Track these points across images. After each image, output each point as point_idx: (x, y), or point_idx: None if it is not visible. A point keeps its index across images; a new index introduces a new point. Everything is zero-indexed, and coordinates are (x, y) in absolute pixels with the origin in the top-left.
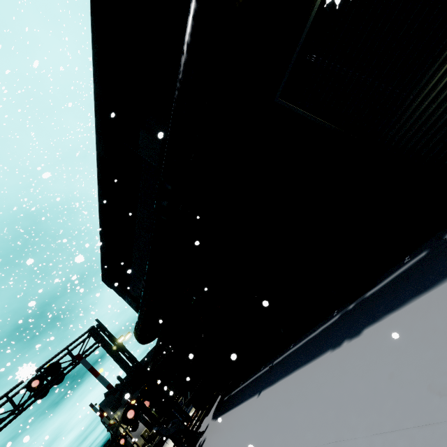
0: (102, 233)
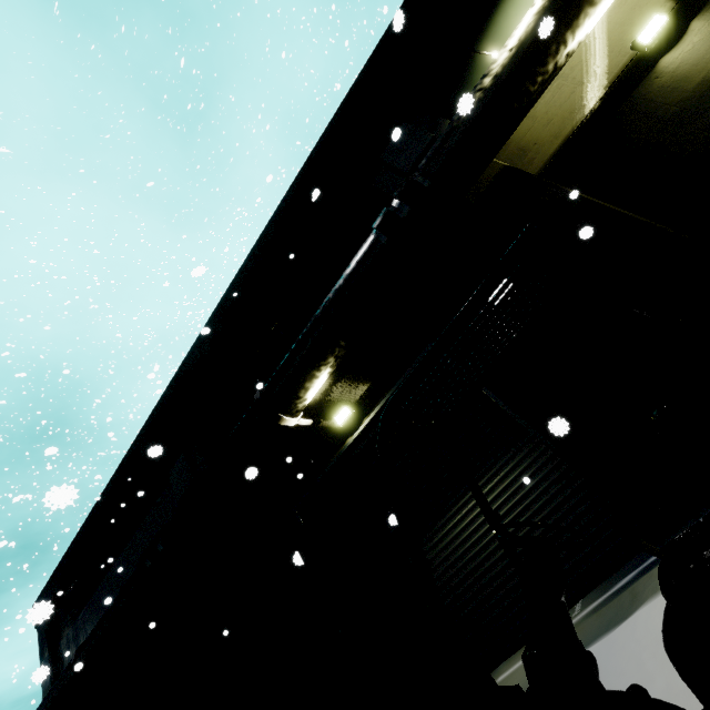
0: (79, 536)
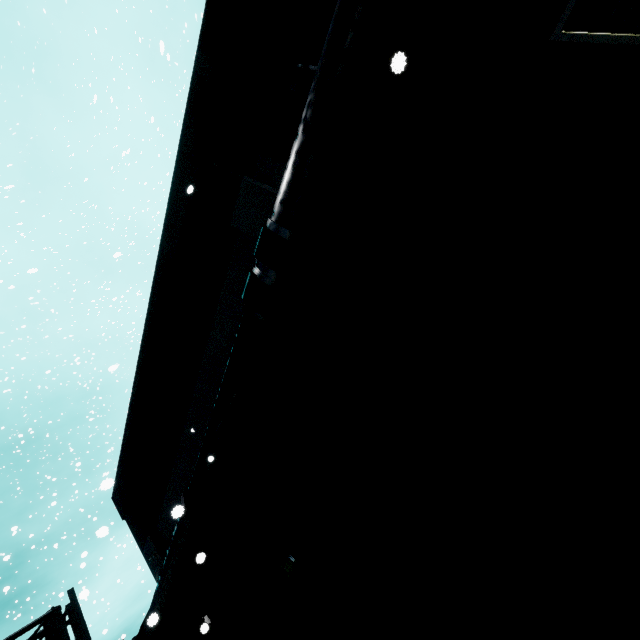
0: (135, 394)
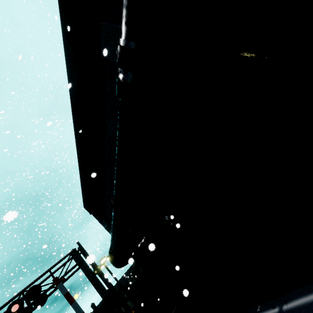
0: (79, 161)
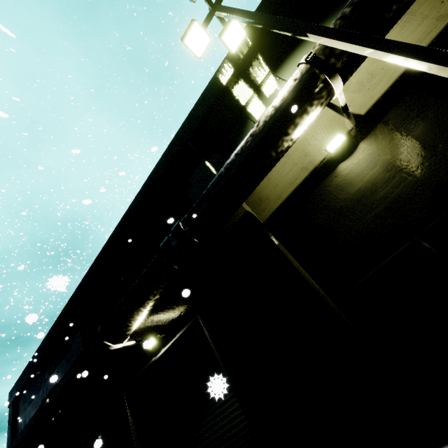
0: (31, 361)
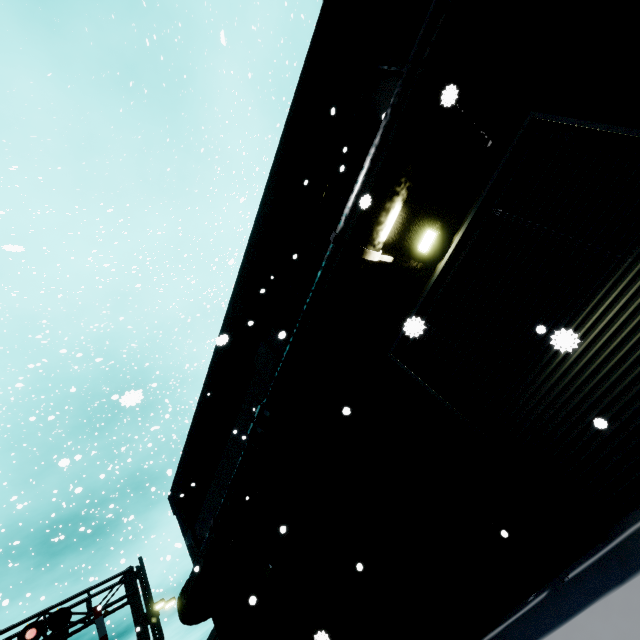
0: (190, 436)
